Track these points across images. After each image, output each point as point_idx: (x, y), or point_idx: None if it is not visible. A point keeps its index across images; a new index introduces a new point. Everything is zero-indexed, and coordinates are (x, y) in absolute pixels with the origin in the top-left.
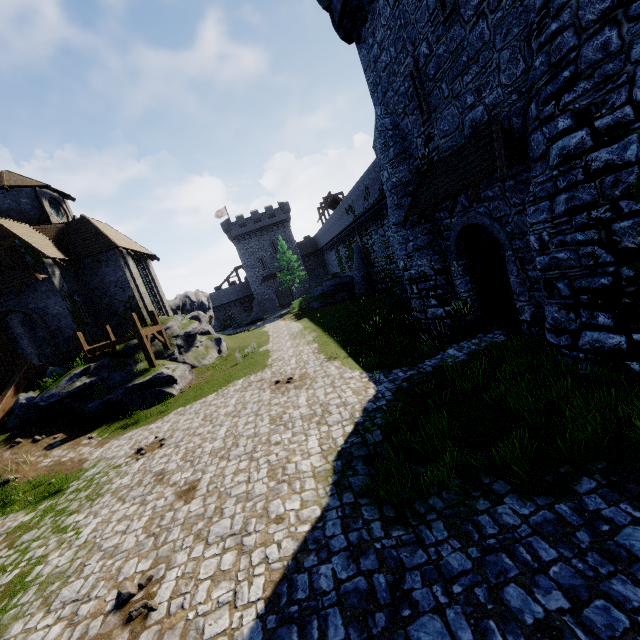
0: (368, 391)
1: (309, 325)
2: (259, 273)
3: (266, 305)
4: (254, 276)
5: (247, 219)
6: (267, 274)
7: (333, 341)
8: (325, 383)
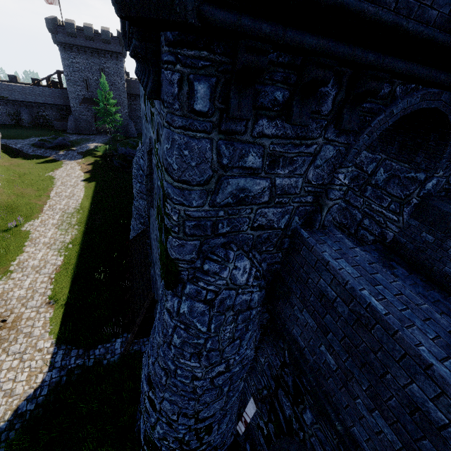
0: (38, 378)
1: (86, 205)
2: (81, 92)
3: (82, 124)
4: (75, 93)
5: (78, 30)
6: (89, 97)
7: (74, 265)
8: (20, 349)
